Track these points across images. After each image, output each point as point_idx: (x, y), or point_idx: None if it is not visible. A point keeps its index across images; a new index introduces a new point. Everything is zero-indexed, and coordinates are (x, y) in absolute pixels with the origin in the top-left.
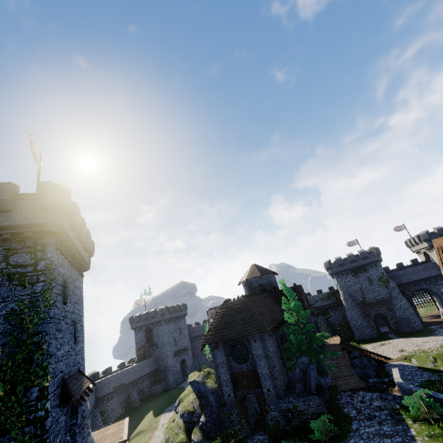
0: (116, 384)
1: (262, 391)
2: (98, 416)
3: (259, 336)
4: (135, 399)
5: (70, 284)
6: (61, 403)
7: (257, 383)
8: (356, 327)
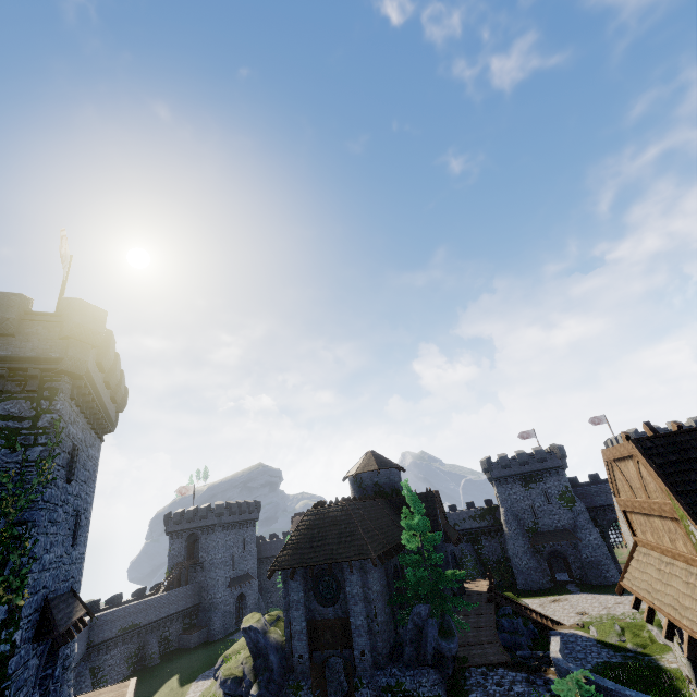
0: (126, 624)
1: (353, 654)
2: (87, 675)
3: (360, 564)
4: (152, 653)
5: (82, 452)
6: (37, 637)
7: (346, 639)
8: (519, 569)
